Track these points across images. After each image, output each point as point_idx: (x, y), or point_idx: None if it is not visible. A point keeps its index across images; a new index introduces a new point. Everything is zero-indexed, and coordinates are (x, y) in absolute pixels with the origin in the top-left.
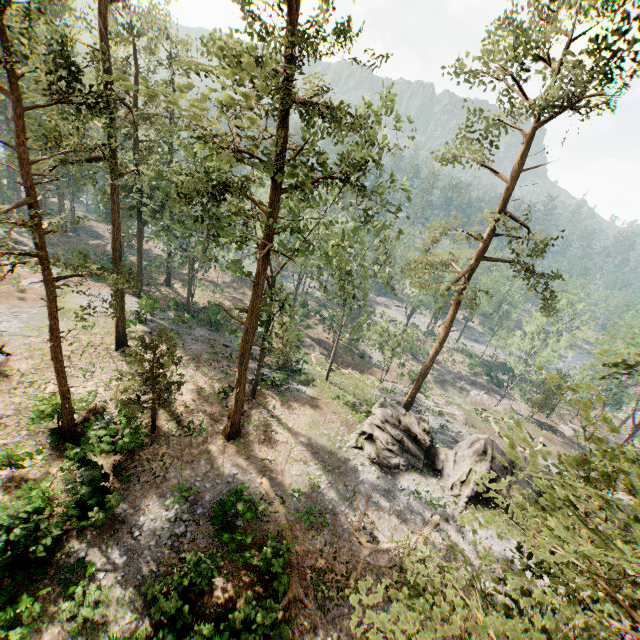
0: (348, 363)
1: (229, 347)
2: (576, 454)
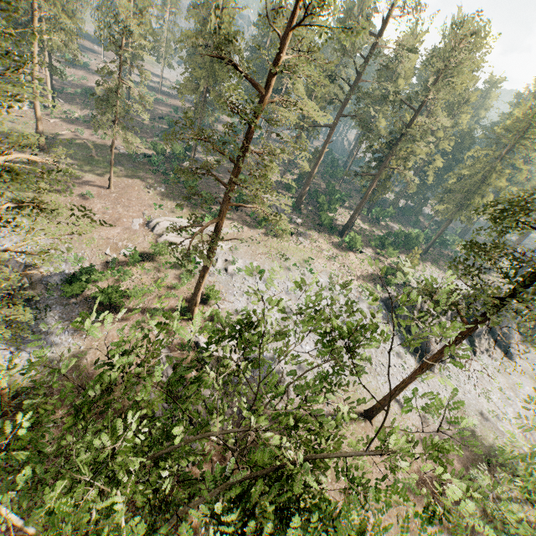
0: None
1: None
2: None
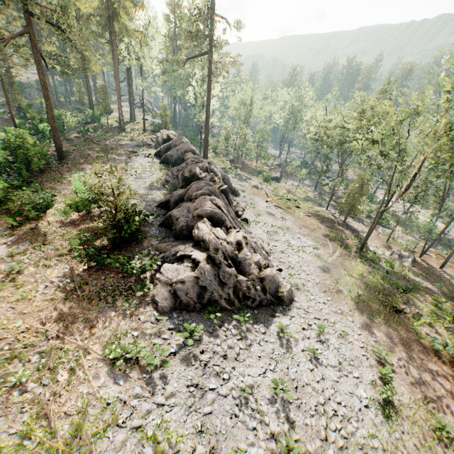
0: (244, 170)
1: None
2: (333, 233)
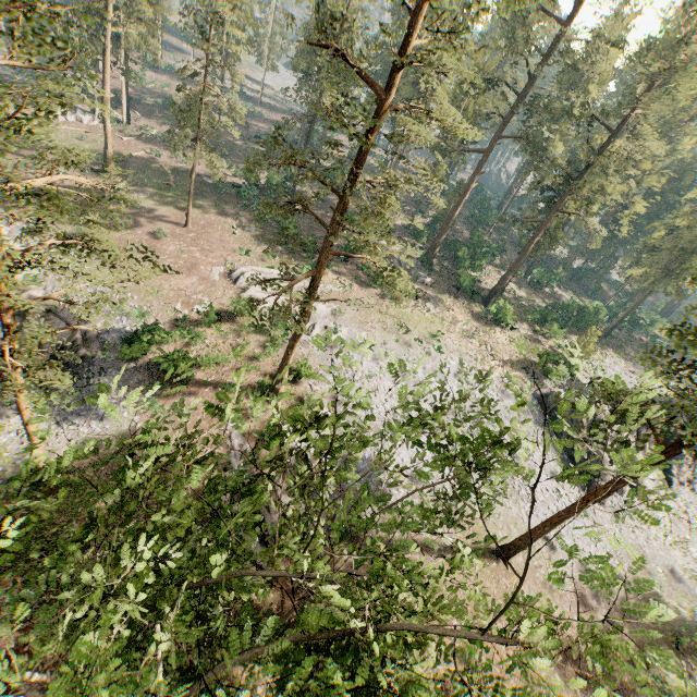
0: None
1: None
2: None
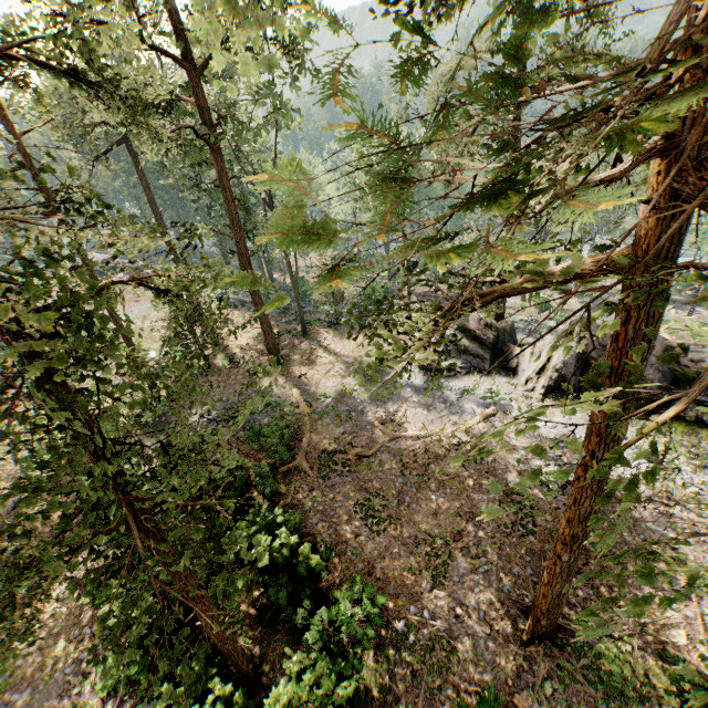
0: None
1: (305, 308)
2: None
